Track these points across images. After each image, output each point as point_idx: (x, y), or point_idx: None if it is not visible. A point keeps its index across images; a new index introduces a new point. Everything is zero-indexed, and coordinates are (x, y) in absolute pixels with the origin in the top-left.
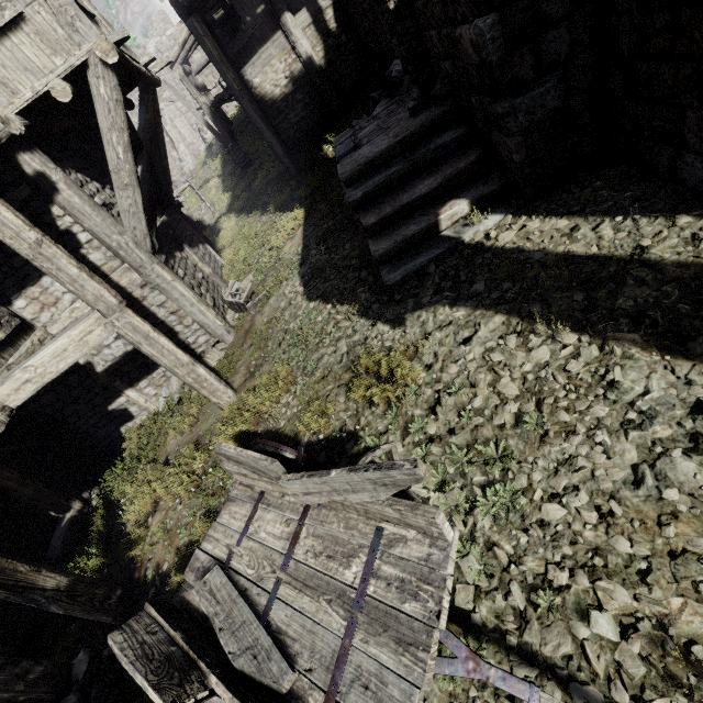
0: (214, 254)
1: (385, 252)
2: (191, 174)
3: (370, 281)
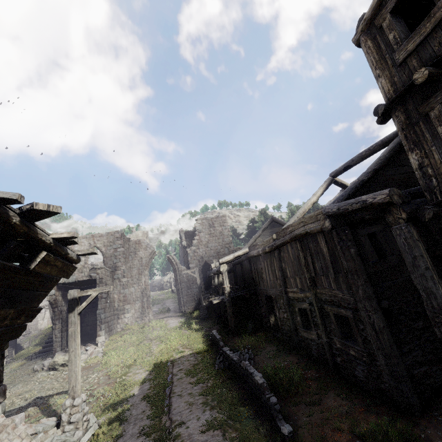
0: (14, 352)
1: (41, 351)
2: (40, 331)
3: (35, 356)
